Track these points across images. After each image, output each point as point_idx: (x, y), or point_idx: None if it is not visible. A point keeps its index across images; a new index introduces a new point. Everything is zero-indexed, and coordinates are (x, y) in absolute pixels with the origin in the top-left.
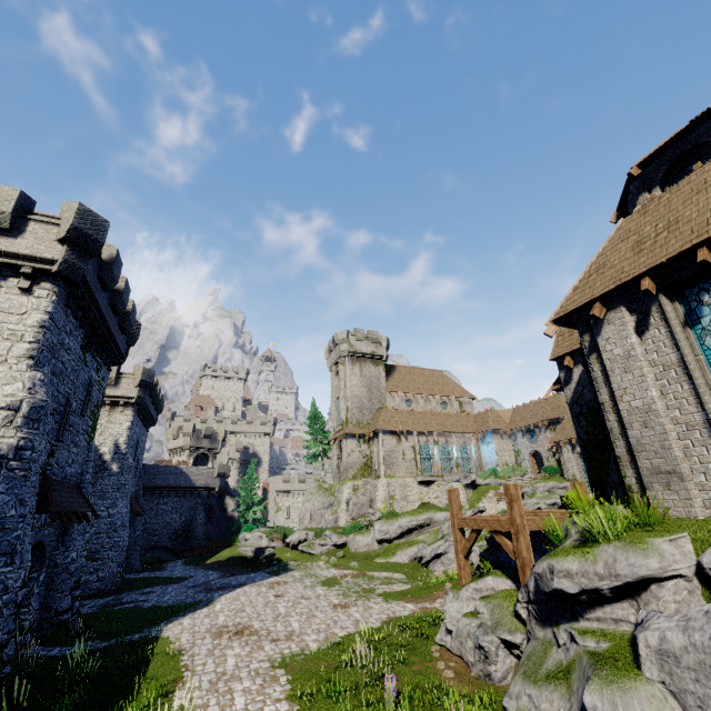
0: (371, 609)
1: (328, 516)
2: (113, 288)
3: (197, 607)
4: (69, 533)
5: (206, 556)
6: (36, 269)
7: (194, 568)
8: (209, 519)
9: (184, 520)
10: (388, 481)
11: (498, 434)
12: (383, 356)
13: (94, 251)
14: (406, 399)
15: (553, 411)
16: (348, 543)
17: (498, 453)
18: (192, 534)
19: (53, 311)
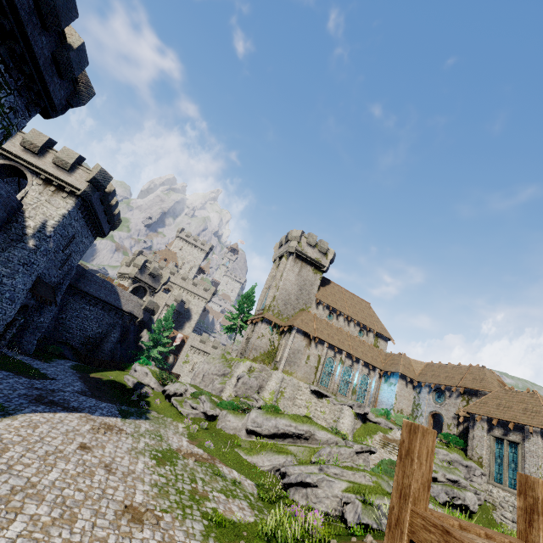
0: None
1: (217, 383)
2: None
3: None
4: None
5: (98, 368)
6: None
7: (73, 373)
8: (121, 340)
9: (100, 332)
10: (283, 376)
11: (404, 380)
12: (325, 266)
13: None
14: (329, 312)
15: (474, 382)
16: (218, 417)
17: (397, 398)
18: (101, 347)
19: None
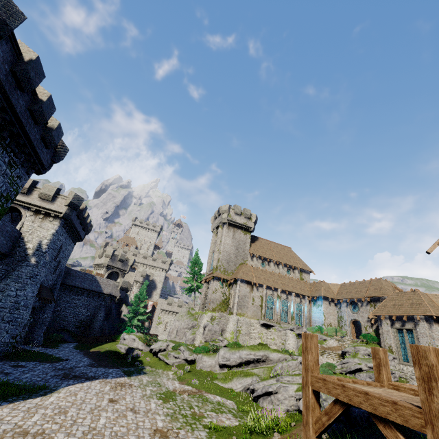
0: None
1: (188, 334)
2: (36, 98)
3: (35, 393)
4: None
5: (94, 344)
6: None
7: (78, 352)
8: (107, 318)
9: (89, 315)
10: (238, 318)
11: (327, 301)
12: (251, 227)
13: (0, 32)
14: (262, 261)
15: (375, 291)
16: (196, 361)
17: (325, 315)
18: (92, 326)
19: None
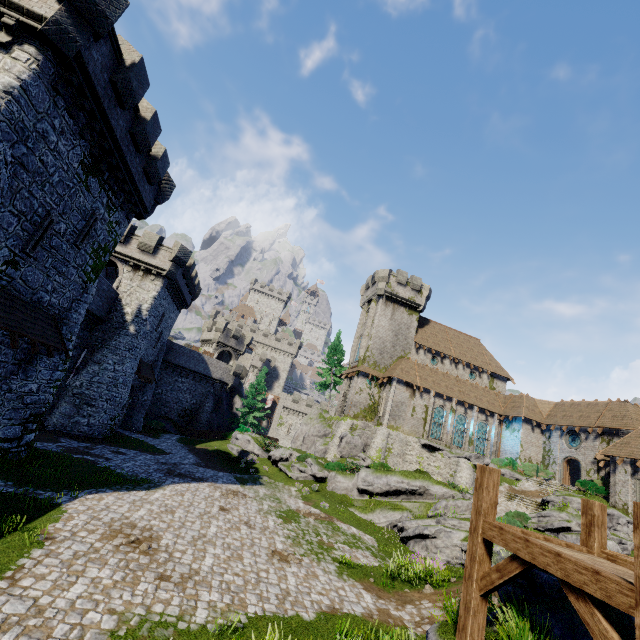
0: (315, 579)
1: (319, 444)
2: (139, 116)
3: (138, 486)
4: (34, 363)
5: (200, 440)
6: (21, 24)
7: (182, 446)
8: (215, 409)
9: (195, 403)
10: (389, 432)
11: (529, 425)
12: (421, 305)
13: (99, 28)
14: (432, 356)
15: (614, 420)
16: (327, 479)
17: (523, 445)
18: (198, 417)
19: (30, 82)
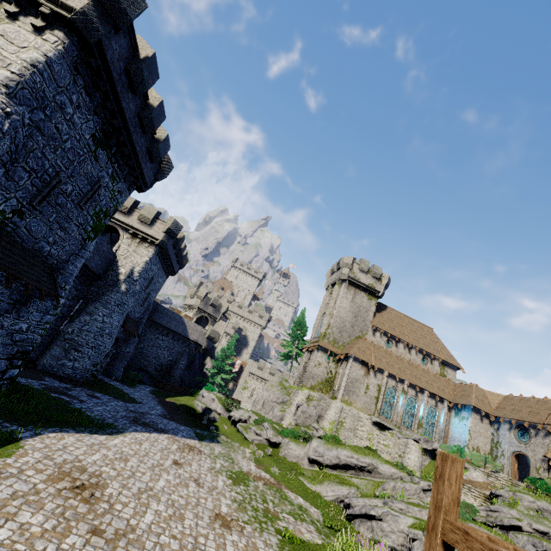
0: None
1: (276, 410)
2: (147, 103)
3: (102, 430)
4: (28, 305)
5: (171, 393)
6: (55, 13)
7: (153, 398)
8: (188, 367)
9: (171, 359)
10: (342, 406)
11: (477, 414)
12: (379, 292)
13: (120, 23)
14: (387, 339)
15: None
16: (281, 445)
17: (471, 434)
18: (172, 373)
19: (54, 60)
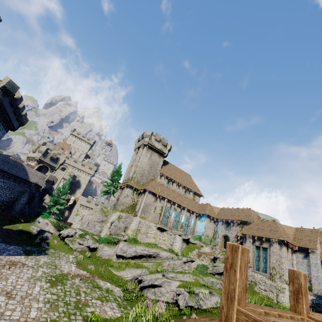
0: None
1: (97, 227)
2: None
3: None
4: None
5: (10, 222)
6: None
7: None
8: (29, 202)
9: (12, 197)
10: (140, 220)
11: (209, 218)
12: (165, 153)
13: None
14: (168, 181)
15: (245, 217)
16: (98, 249)
17: (205, 228)
18: (13, 207)
19: None
